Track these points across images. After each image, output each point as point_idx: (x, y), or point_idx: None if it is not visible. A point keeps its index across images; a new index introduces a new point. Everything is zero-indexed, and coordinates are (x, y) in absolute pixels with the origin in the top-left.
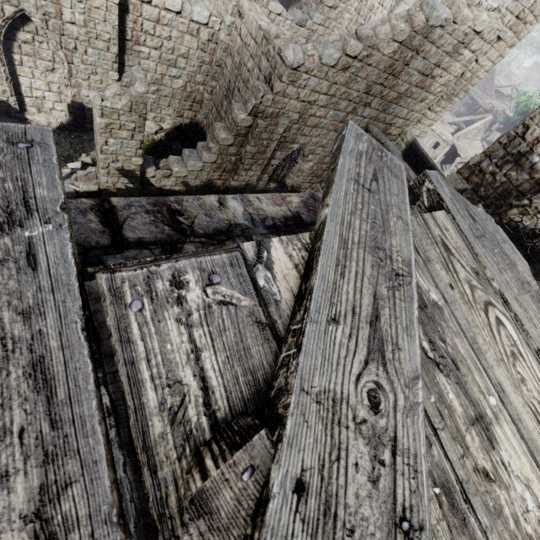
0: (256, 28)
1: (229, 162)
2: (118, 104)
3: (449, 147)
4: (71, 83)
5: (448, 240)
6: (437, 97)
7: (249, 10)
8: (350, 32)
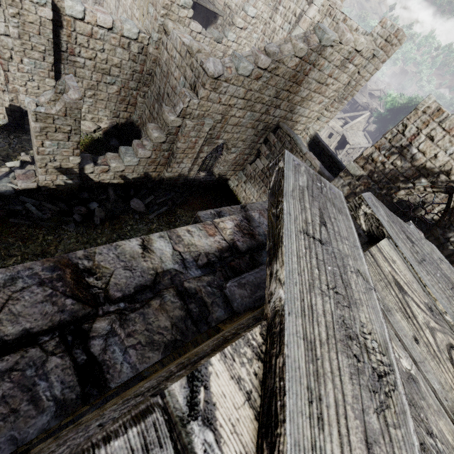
0: (180, 43)
1: (162, 157)
2: (52, 109)
3: (340, 136)
4: (8, 89)
5: (398, 276)
6: (331, 100)
7: (173, 29)
8: (260, 49)
